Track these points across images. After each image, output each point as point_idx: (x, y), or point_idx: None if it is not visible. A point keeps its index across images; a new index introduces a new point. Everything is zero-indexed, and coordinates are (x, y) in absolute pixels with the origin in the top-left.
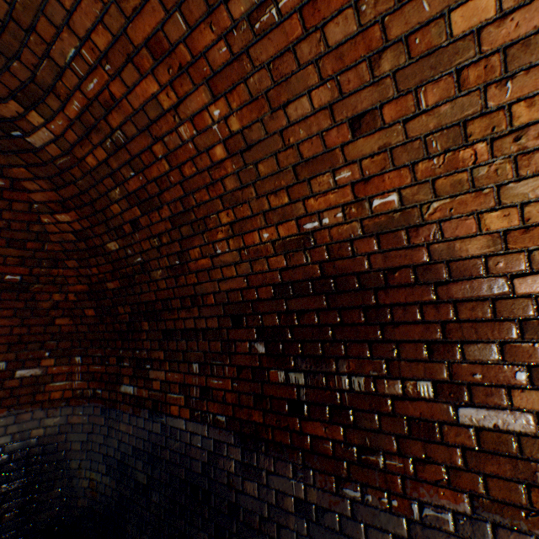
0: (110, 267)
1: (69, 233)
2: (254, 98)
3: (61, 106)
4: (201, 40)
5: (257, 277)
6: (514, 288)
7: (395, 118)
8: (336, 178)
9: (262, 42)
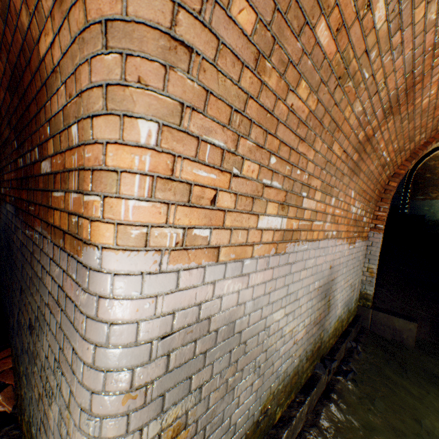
0: None
1: None
2: None
3: None
4: None
5: (4, 85)
6: (41, 54)
7: None
8: None
9: None
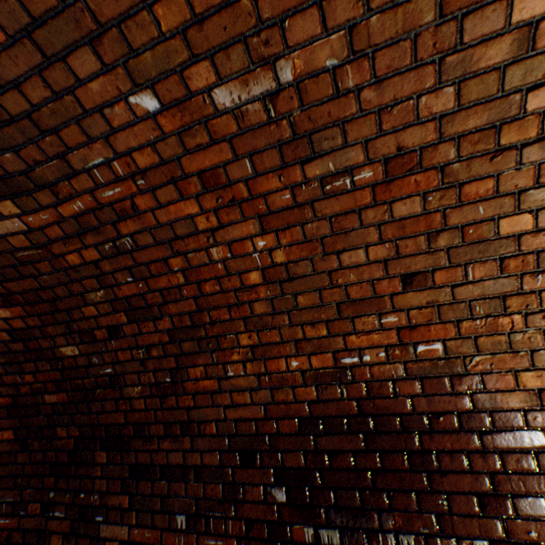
0: (57, 375)
1: (2, 331)
2: (308, 239)
3: (54, 202)
4: (265, 184)
5: (278, 407)
6: None
7: (444, 281)
8: (382, 320)
9: (329, 199)
